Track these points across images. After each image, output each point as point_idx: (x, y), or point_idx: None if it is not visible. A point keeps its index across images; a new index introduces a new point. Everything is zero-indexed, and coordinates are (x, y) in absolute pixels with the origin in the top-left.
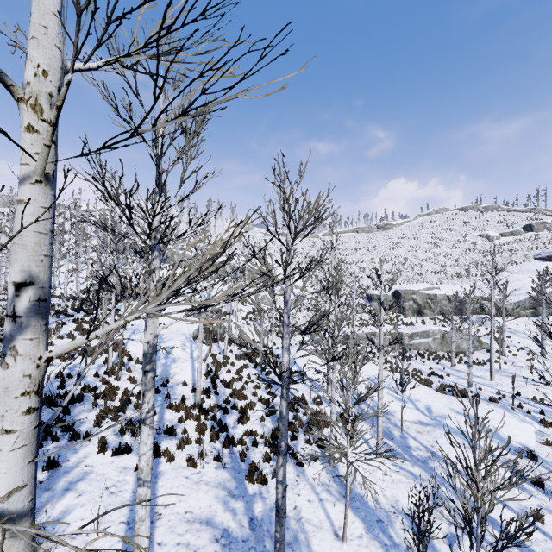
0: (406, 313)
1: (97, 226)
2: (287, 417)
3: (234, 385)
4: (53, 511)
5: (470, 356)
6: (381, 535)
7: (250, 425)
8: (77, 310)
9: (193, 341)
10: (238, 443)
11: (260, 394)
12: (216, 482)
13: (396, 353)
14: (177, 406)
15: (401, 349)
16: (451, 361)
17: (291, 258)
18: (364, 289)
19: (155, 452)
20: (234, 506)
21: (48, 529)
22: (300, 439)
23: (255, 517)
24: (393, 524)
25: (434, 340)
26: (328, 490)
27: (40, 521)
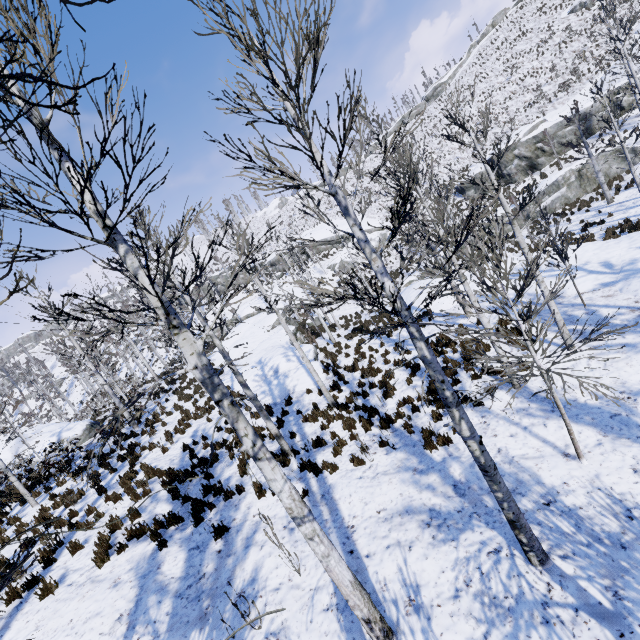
0: (516, 179)
1: (26, 260)
2: (435, 360)
3: (359, 365)
4: (245, 573)
5: (633, 172)
6: (626, 429)
7: (399, 394)
8: (171, 382)
9: (293, 347)
10: (396, 418)
11: (392, 359)
12: (394, 468)
13: (527, 230)
14: (312, 416)
15: (531, 224)
16: (606, 198)
17: (306, 123)
18: (448, 185)
19: (314, 470)
20: (427, 482)
21: (249, 592)
22: (464, 379)
23: (458, 481)
24: (635, 411)
25: (569, 187)
26: (528, 414)
27: (237, 588)
